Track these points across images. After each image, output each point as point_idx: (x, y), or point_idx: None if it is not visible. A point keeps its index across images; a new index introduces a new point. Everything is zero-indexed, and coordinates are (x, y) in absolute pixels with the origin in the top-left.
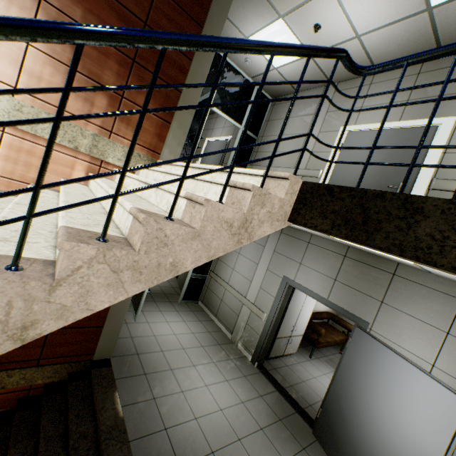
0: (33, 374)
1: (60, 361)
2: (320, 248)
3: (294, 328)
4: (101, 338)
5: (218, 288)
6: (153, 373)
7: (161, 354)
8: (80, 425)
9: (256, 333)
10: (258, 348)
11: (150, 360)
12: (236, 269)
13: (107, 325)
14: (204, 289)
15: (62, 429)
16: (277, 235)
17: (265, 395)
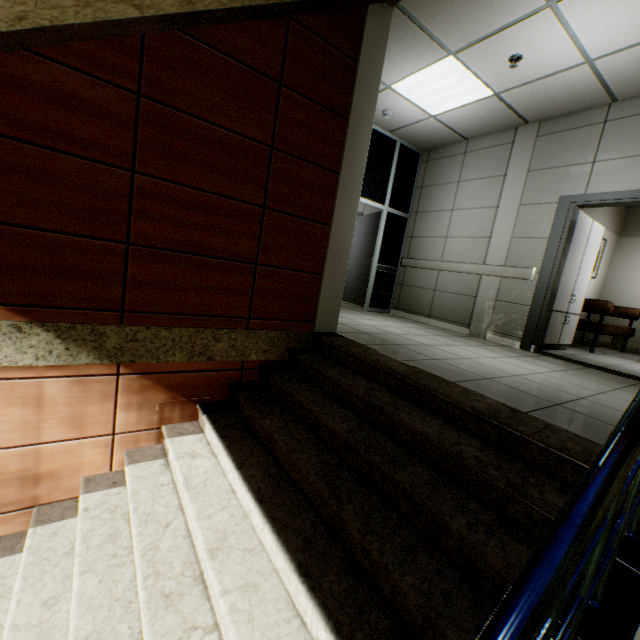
0: (244, 342)
1: (274, 328)
2: (636, 116)
3: (571, 300)
4: (321, 295)
5: (423, 276)
6: (407, 345)
7: (396, 336)
8: (355, 381)
9: (519, 305)
10: (532, 324)
11: (389, 338)
12: (452, 235)
13: (328, 273)
14: (395, 291)
15: (324, 396)
16: (529, 144)
17: (579, 369)
